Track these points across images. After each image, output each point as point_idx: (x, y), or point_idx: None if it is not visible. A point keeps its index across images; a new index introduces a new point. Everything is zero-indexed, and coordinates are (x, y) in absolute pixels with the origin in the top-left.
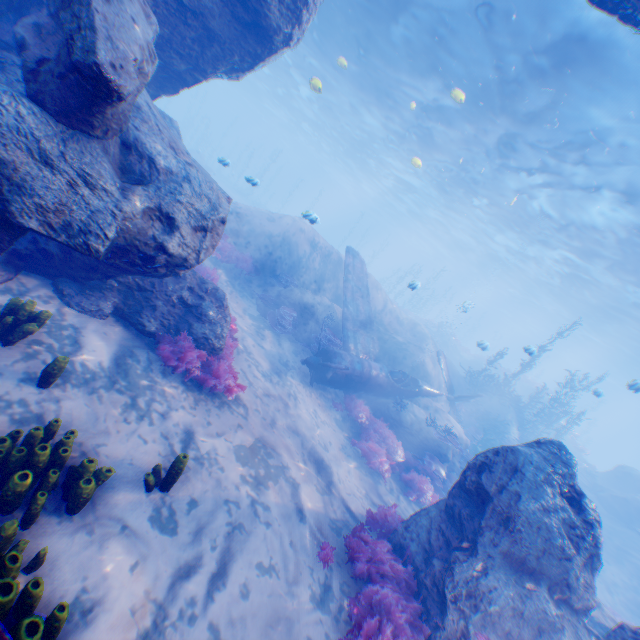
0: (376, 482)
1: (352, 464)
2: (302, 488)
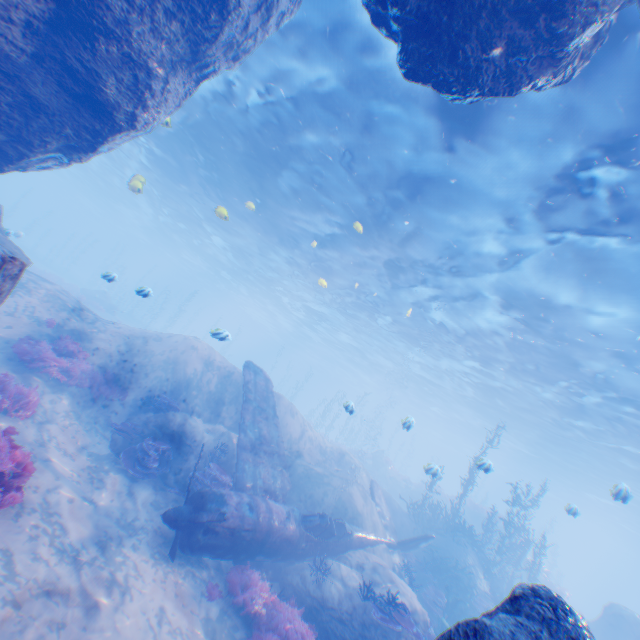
0: None
1: None
2: None
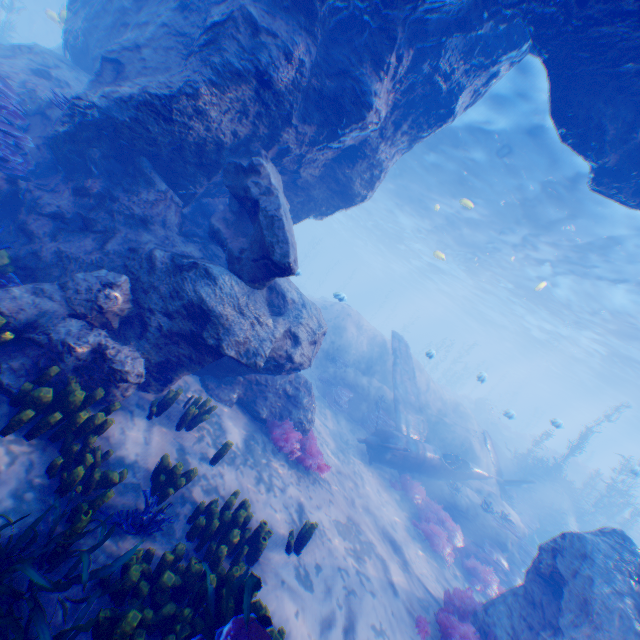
0: (442, 567)
1: (418, 546)
2: (388, 564)
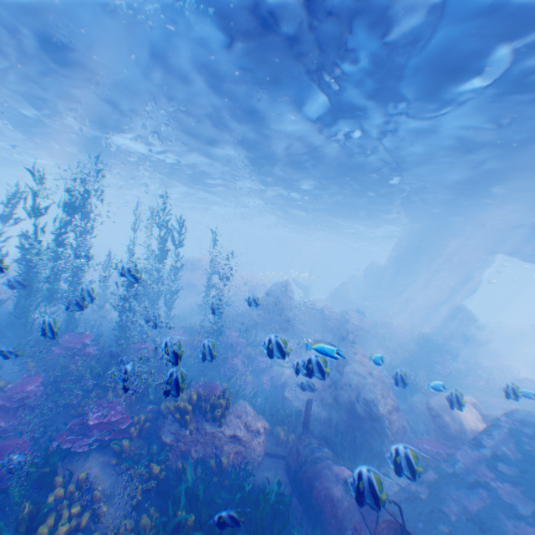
0: None
1: None
2: None
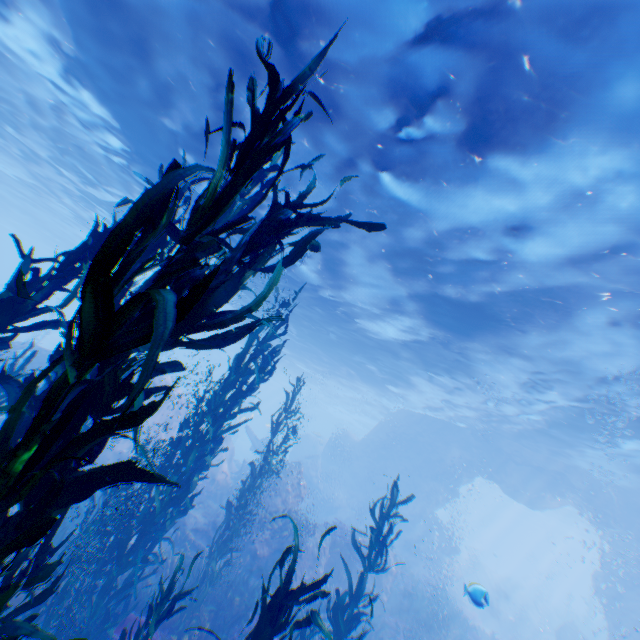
0: None
1: None
2: None
